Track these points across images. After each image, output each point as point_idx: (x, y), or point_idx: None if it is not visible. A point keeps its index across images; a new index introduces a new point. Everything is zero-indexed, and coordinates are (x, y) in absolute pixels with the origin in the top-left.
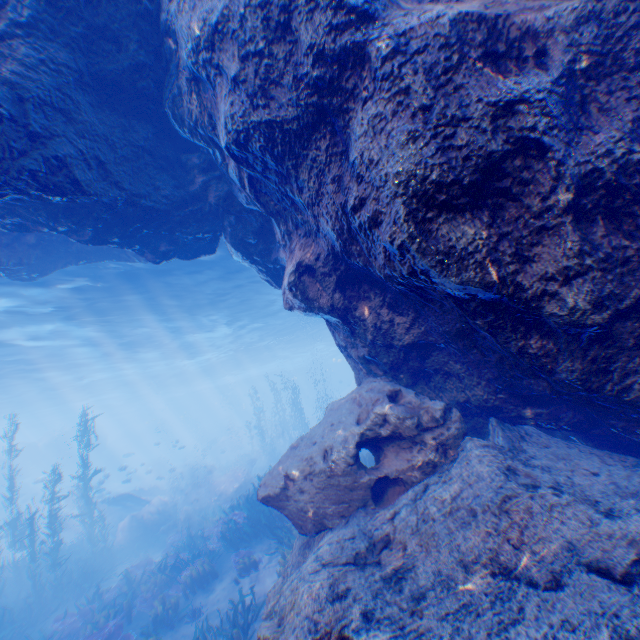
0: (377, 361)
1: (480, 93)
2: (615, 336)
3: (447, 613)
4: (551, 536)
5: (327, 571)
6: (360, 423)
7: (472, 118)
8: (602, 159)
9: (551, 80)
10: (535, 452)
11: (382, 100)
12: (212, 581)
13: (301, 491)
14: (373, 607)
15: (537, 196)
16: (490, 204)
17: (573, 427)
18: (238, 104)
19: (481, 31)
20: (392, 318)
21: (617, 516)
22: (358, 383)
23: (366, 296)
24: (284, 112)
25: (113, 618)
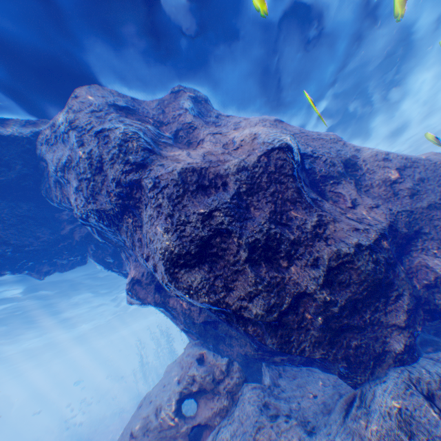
0: (192, 331)
1: (194, 207)
2: (286, 321)
3: None
4: None
5: None
6: (179, 383)
7: (191, 220)
8: (258, 233)
9: (230, 196)
10: (286, 385)
11: (152, 206)
12: None
13: None
14: None
15: (231, 254)
16: (208, 260)
17: (303, 364)
18: (80, 200)
19: (195, 175)
20: (190, 307)
21: (314, 432)
22: None
23: None
24: (105, 206)
25: None
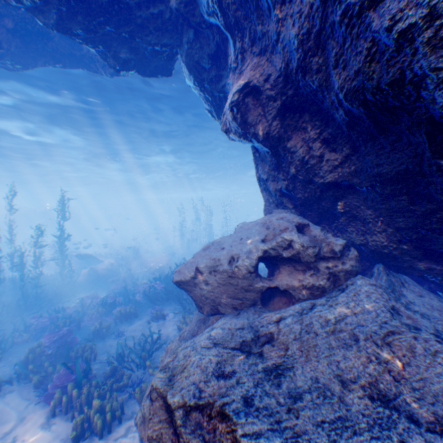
0: (291, 196)
1: None
2: None
3: (324, 422)
4: (433, 379)
5: (217, 350)
6: (266, 242)
7: None
8: None
9: None
10: (413, 299)
11: None
12: (134, 319)
13: (205, 282)
14: (253, 394)
15: None
16: None
17: None
18: None
19: None
20: (324, 155)
21: None
22: (265, 213)
23: (304, 129)
24: None
25: (67, 327)
